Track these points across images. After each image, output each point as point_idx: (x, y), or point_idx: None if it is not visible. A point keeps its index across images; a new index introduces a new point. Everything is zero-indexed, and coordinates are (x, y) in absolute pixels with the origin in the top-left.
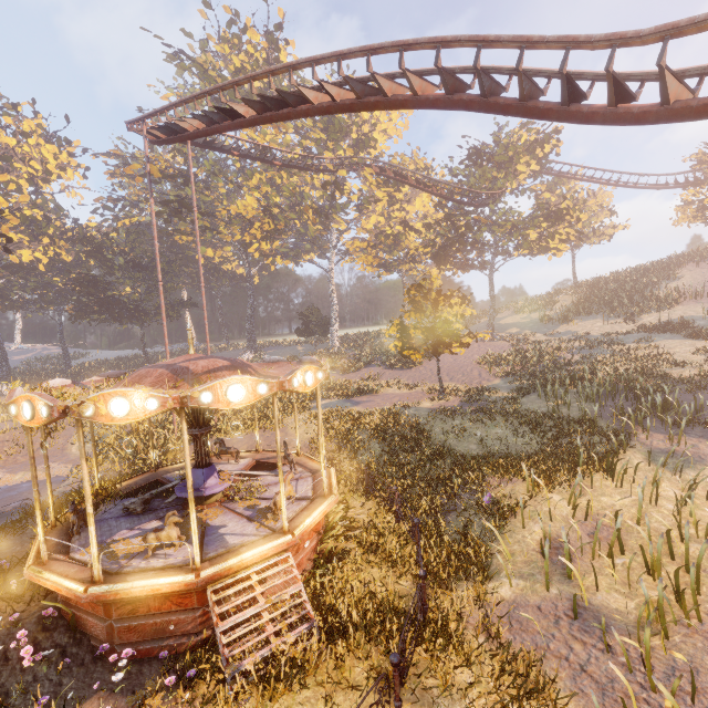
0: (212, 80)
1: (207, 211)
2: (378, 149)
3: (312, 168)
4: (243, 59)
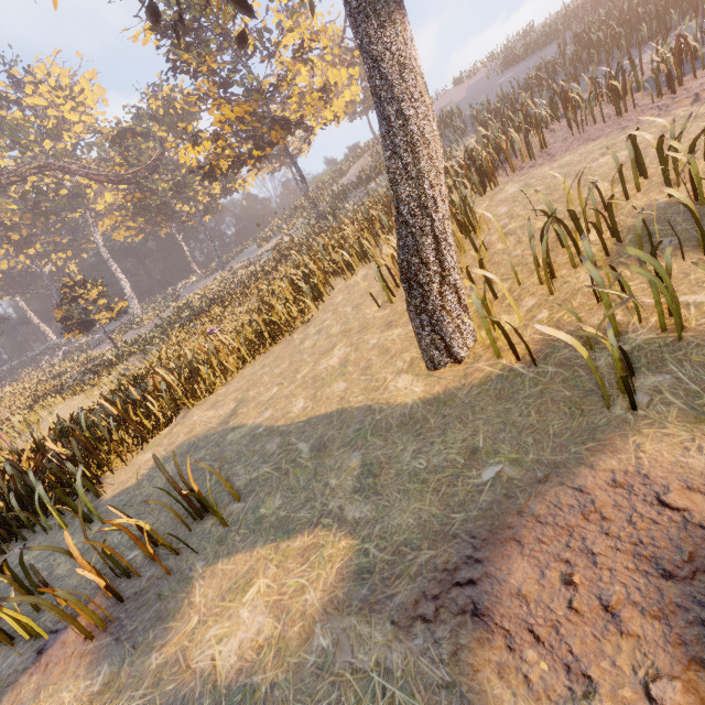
0: None
1: None
2: (91, 120)
3: (3, 185)
4: None
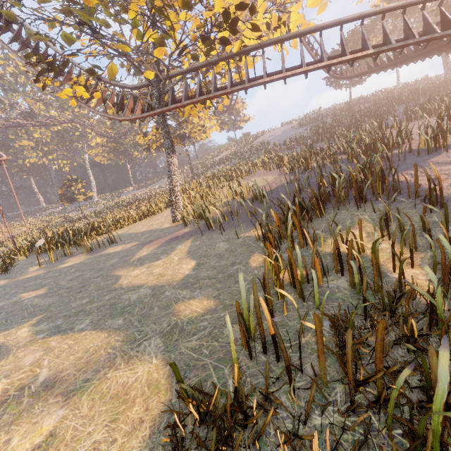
0: (0, 79)
1: (11, 146)
2: None
3: (49, 125)
4: (12, 68)
